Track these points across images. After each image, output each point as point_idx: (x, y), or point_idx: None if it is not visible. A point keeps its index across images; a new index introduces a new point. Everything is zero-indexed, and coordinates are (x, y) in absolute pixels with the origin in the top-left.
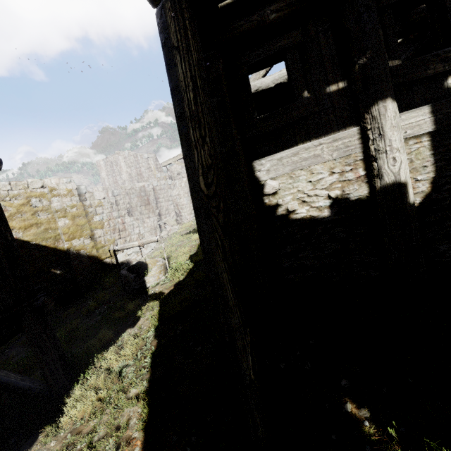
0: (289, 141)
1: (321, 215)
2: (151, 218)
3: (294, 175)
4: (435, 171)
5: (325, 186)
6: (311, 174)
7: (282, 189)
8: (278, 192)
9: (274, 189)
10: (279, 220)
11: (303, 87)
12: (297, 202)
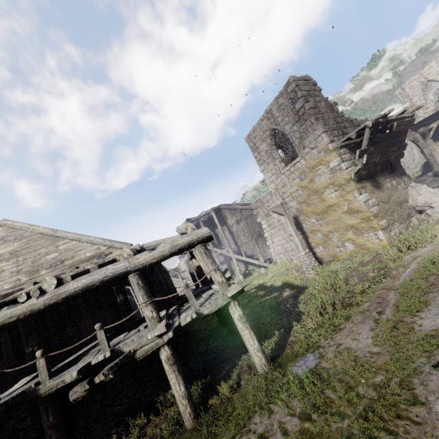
0: None
1: None
2: None
3: None
4: None
5: None
6: None
7: None
8: None
9: None
10: None
11: None
12: None
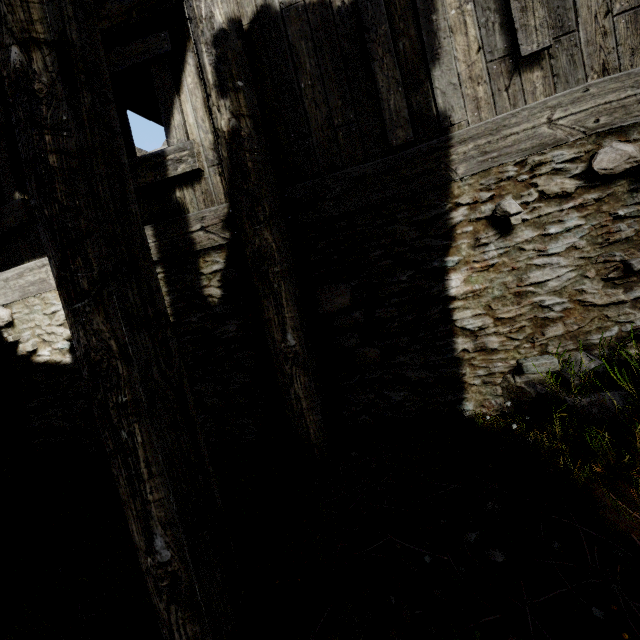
0: (16, 257)
1: (64, 361)
2: None
3: (29, 304)
4: (174, 315)
5: (60, 322)
6: (44, 304)
7: (19, 320)
8: (15, 325)
9: (1, 321)
10: (21, 362)
11: (13, 186)
12: (37, 340)
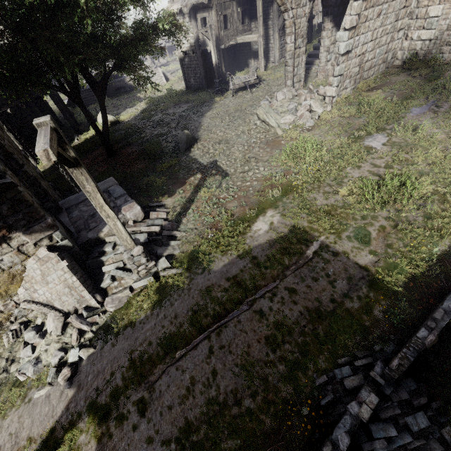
0: None
1: None
2: None
3: None
4: None
5: None
6: None
7: None
8: None
9: None
10: None
11: None
12: None
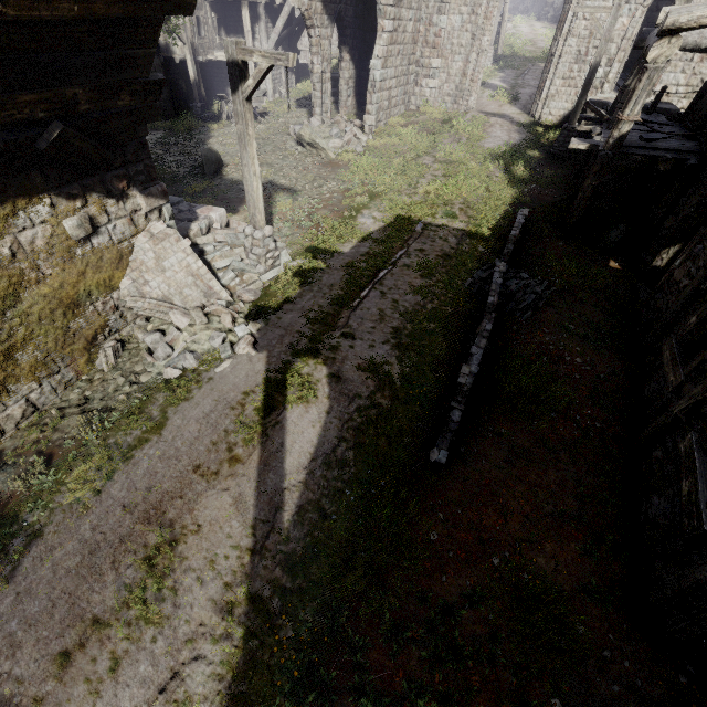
0: None
1: None
2: (305, 39)
3: None
4: None
5: None
6: None
7: None
8: None
9: None
10: None
11: None
12: None
